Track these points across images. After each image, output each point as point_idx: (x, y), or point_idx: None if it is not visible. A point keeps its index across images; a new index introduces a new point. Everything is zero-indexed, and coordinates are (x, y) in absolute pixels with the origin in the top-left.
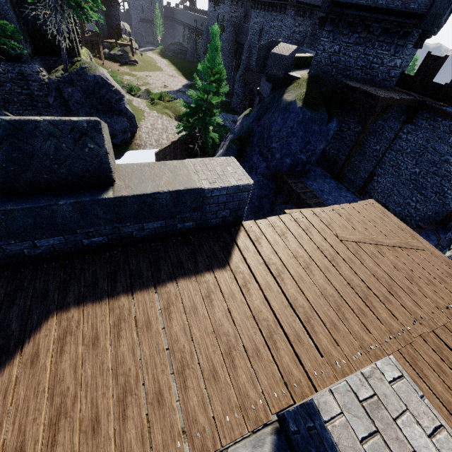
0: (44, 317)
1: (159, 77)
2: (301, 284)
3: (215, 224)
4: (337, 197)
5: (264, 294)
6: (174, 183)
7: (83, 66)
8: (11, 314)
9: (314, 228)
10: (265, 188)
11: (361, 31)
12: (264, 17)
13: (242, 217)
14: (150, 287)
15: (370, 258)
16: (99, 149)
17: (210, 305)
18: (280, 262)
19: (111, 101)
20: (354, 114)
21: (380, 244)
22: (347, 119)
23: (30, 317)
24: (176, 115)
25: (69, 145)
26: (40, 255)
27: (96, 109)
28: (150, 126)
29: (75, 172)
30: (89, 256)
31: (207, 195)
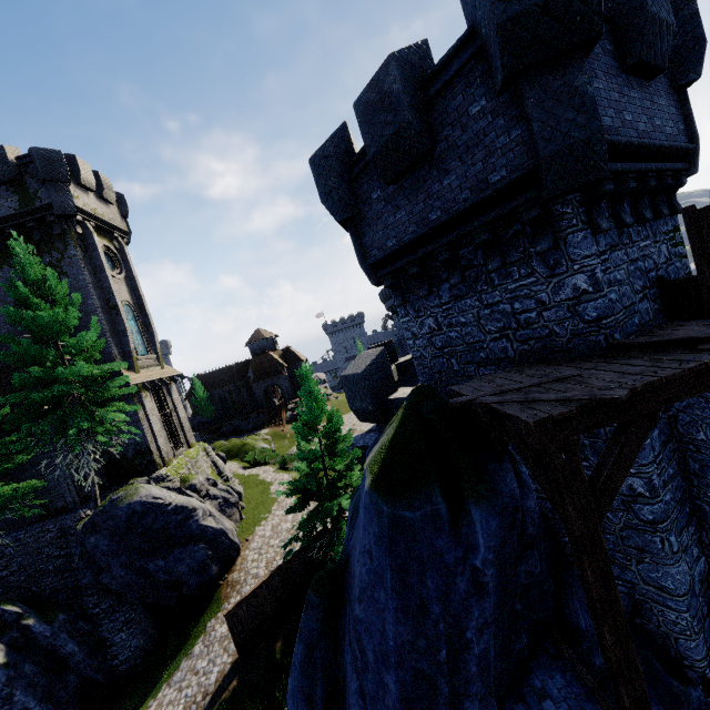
0: None
1: (350, 419)
2: None
3: None
4: None
5: None
6: None
7: (116, 496)
8: None
9: None
10: None
11: (449, 275)
12: None
13: None
14: None
15: None
16: None
17: None
18: None
19: (167, 528)
20: None
21: None
22: None
23: None
24: None
25: None
26: None
27: (140, 552)
28: (269, 532)
29: None
30: None
31: None
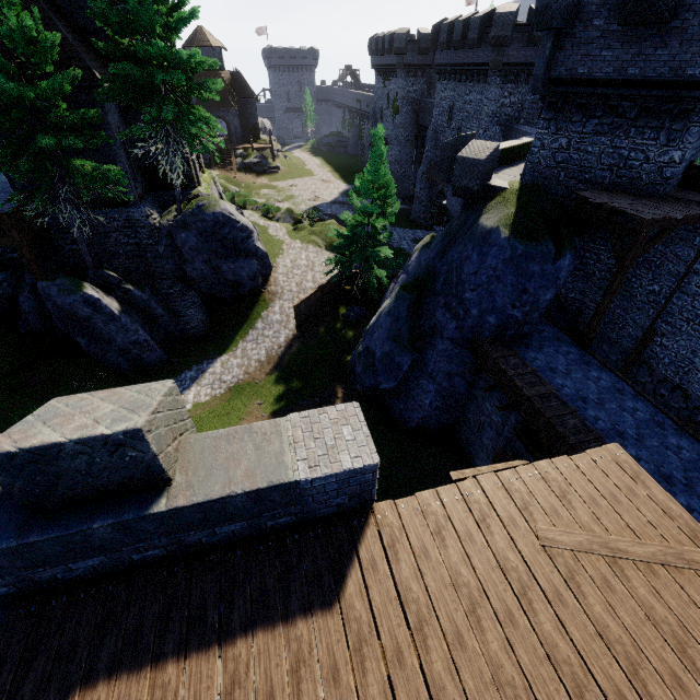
0: (62, 697)
1: (307, 185)
2: (456, 651)
3: (327, 514)
4: (581, 381)
5: (388, 672)
6: (256, 473)
7: (200, 203)
8: (25, 688)
9: (496, 516)
10: (457, 361)
11: (602, 114)
12: (455, 89)
13: (372, 500)
14: (212, 644)
15: (597, 592)
16: (143, 455)
17: (297, 691)
18: (425, 597)
19: (235, 241)
20: (604, 237)
21: (621, 556)
22: (594, 246)
23: (46, 696)
24: (328, 243)
25: (104, 458)
26: (79, 576)
27: (216, 254)
28: (289, 264)
29: (116, 481)
30: (140, 576)
31: (306, 486)
